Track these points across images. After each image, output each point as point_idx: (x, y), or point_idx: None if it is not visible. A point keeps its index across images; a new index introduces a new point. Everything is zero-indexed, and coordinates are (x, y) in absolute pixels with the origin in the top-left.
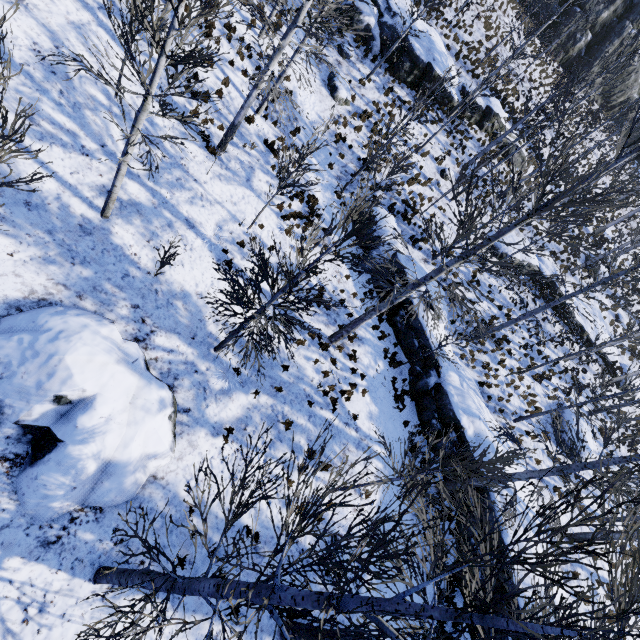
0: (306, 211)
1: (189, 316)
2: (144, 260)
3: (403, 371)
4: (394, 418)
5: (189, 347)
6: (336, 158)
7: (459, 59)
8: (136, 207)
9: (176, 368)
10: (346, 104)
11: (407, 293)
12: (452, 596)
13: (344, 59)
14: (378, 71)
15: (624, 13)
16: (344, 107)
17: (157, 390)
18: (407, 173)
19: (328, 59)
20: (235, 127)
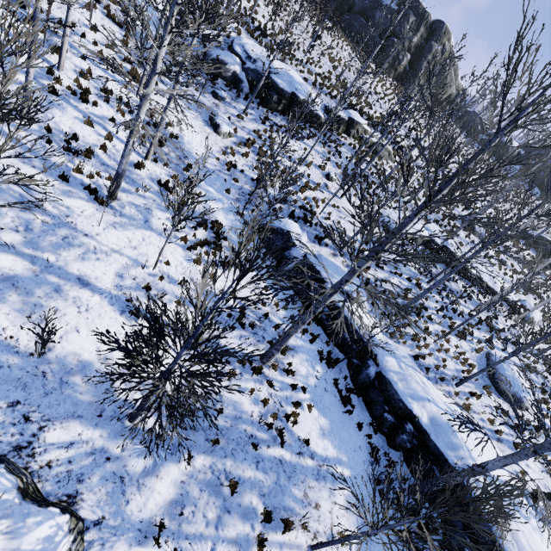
0: (212, 237)
1: (92, 389)
2: (24, 340)
3: (342, 368)
4: (346, 424)
5: (95, 429)
6: (231, 183)
7: (316, 86)
8: (10, 281)
9: (79, 465)
10: (230, 136)
11: (326, 300)
12: None
13: (220, 101)
14: (252, 106)
15: (428, 36)
16: (229, 139)
17: (39, 527)
18: (298, 183)
19: (206, 103)
20: (120, 175)
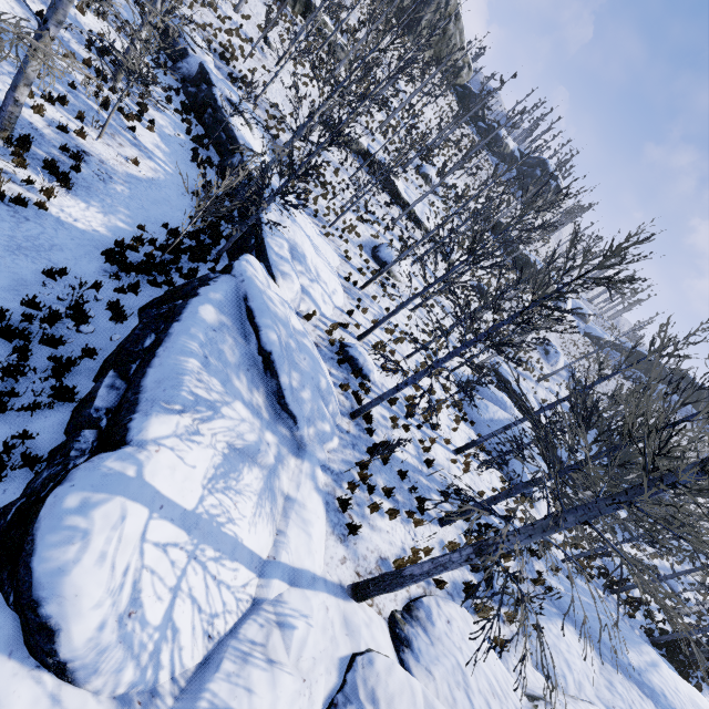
0: None
1: None
2: None
3: (211, 157)
4: (190, 167)
5: None
6: None
7: None
8: None
9: None
10: None
11: None
12: (214, 234)
13: None
14: None
15: None
16: None
17: None
18: (226, 25)
19: None
20: None
